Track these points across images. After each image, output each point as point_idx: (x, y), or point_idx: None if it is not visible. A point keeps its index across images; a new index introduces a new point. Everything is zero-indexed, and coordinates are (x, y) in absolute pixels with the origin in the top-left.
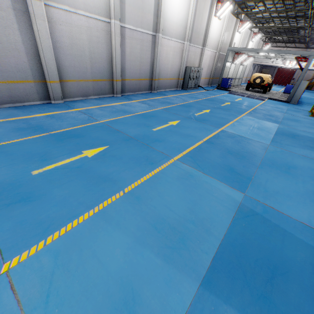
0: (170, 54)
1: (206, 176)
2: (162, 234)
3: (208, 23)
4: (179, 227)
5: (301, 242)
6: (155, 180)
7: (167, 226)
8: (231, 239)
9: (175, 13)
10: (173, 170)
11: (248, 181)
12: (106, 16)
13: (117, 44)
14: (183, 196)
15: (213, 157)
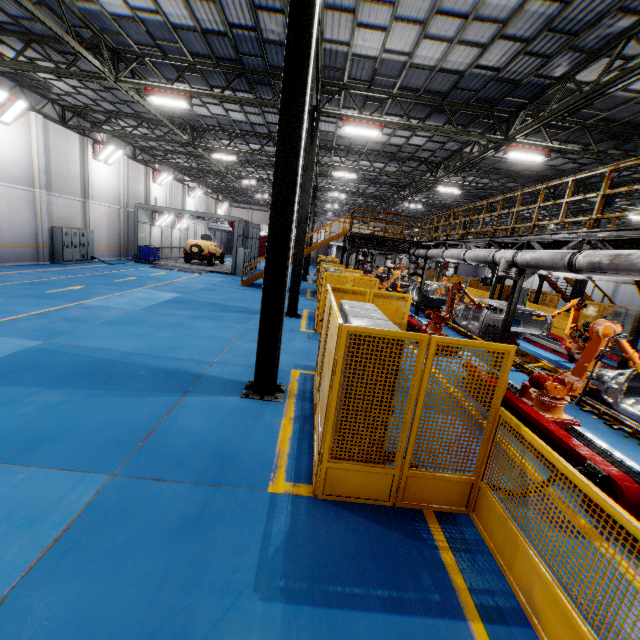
0: (3, 206)
1: (2, 337)
2: None
3: (84, 168)
4: None
5: (78, 355)
6: None
7: None
8: None
9: None
10: None
11: (63, 335)
12: None
13: None
14: None
15: (31, 325)
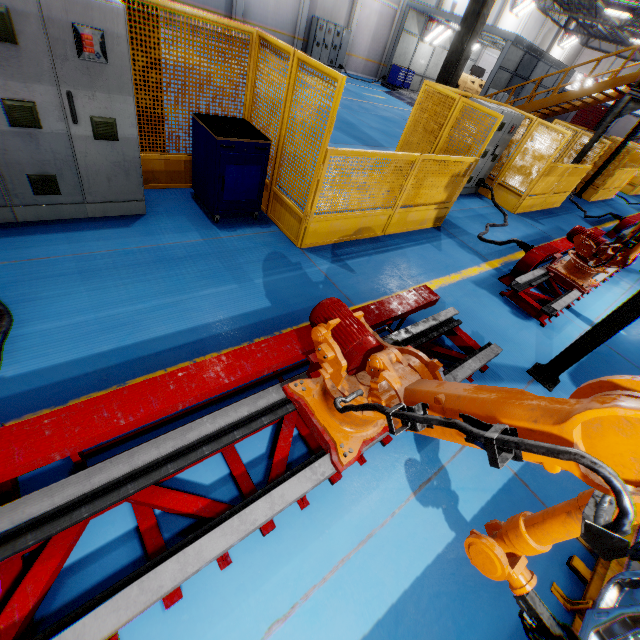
0: None
1: None
2: None
3: None
4: None
5: None
6: None
7: None
8: None
9: None
10: None
11: None
12: None
13: None
14: None
15: None
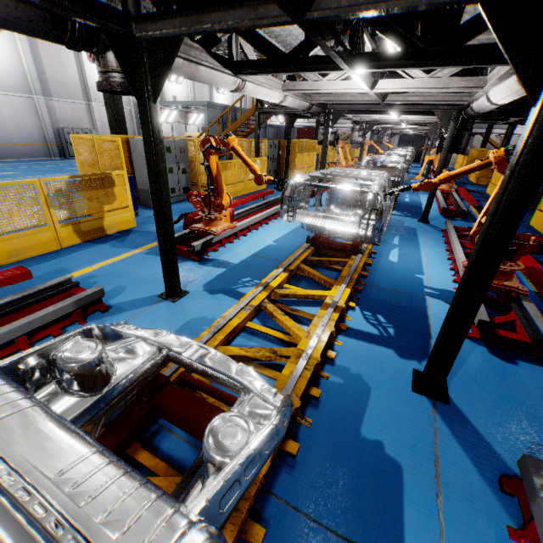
0: (5, 112)
1: None
2: None
3: (82, 72)
4: None
5: None
6: None
7: None
8: None
9: None
10: None
11: None
12: None
13: None
14: None
15: None
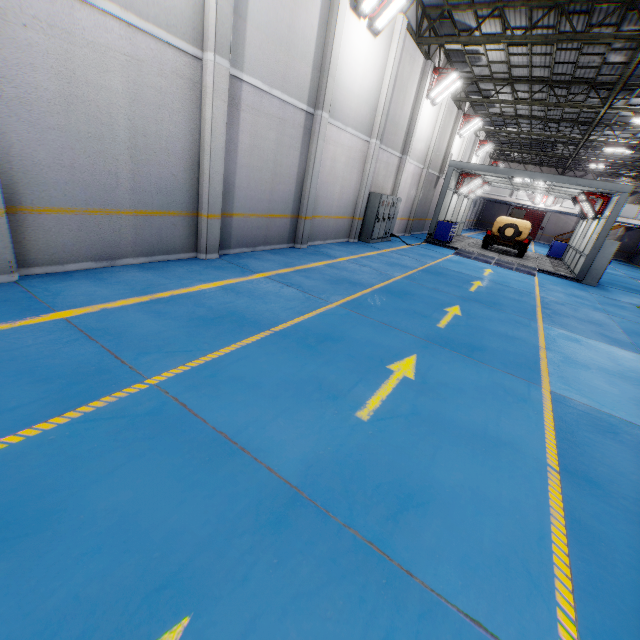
0: (341, 162)
1: None
2: None
3: (414, 109)
4: None
5: None
6: None
7: None
8: None
9: (357, 72)
10: None
11: None
12: (192, 40)
13: (216, 121)
14: None
15: None
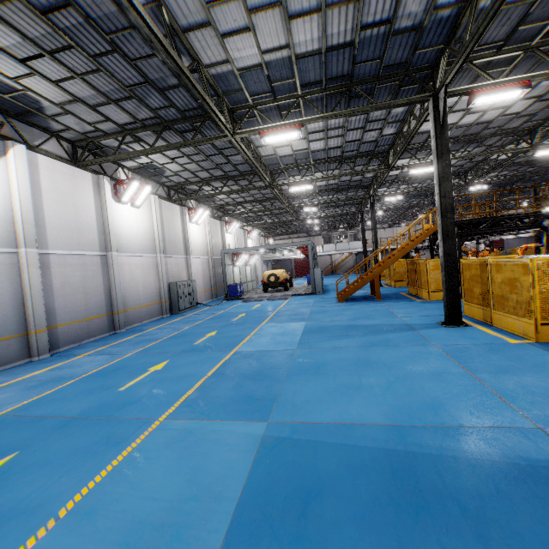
0: (138, 273)
1: (214, 422)
2: (140, 545)
3: (184, 230)
4: (171, 518)
5: (336, 445)
6: (125, 467)
7: (149, 527)
8: (252, 490)
9: (132, 226)
10: (159, 436)
11: (271, 404)
12: (10, 246)
13: (34, 278)
14: (176, 468)
15: (223, 393)
